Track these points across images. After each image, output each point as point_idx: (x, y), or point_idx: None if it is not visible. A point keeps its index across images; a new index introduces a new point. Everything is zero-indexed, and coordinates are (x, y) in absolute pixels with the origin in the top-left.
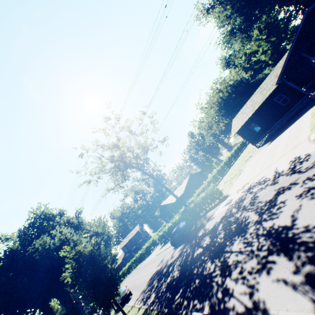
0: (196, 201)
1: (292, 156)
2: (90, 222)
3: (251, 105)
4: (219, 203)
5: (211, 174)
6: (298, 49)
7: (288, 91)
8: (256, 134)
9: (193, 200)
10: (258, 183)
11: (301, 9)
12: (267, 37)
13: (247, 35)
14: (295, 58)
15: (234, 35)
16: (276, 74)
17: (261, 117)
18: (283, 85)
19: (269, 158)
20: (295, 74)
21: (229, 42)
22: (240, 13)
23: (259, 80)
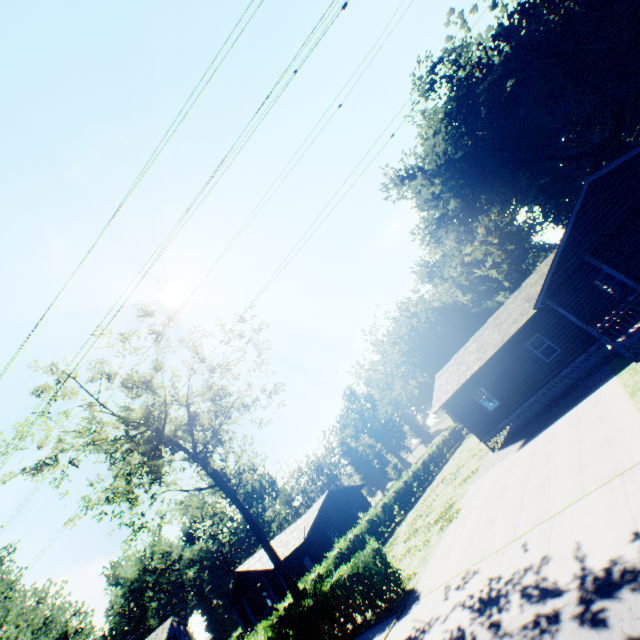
0: (321, 591)
1: (630, 510)
2: (6, 604)
3: (476, 347)
4: (388, 621)
5: (380, 499)
6: (577, 247)
7: (554, 332)
8: (488, 416)
9: (323, 574)
10: (519, 591)
11: (553, 215)
12: (500, 245)
13: (468, 229)
14: (571, 261)
15: (445, 225)
16: (528, 295)
17: (498, 378)
18: (543, 317)
19: (534, 490)
20: (567, 299)
21: (435, 234)
22: (457, 194)
23: (486, 312)
